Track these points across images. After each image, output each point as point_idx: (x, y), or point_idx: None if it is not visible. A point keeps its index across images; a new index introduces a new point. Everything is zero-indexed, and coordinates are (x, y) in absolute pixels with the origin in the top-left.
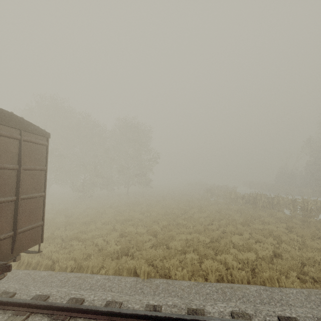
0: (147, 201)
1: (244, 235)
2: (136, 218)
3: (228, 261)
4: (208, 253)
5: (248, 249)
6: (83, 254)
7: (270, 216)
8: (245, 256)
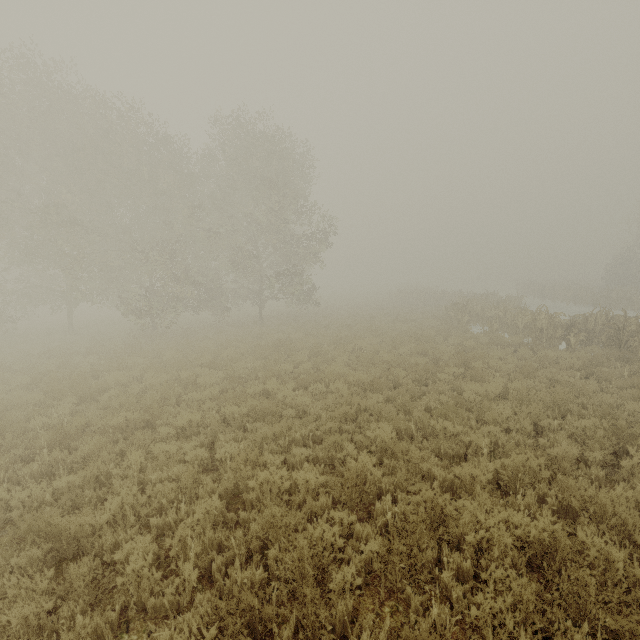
0: (310, 342)
1: None
2: (286, 405)
3: None
4: None
5: None
6: None
7: None
8: None
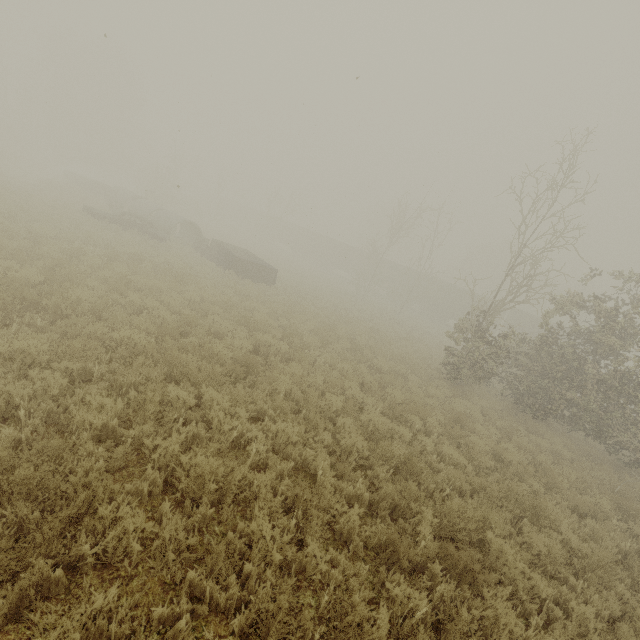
0: None
1: None
2: None
3: None
4: None
5: None
6: None
7: None
8: None
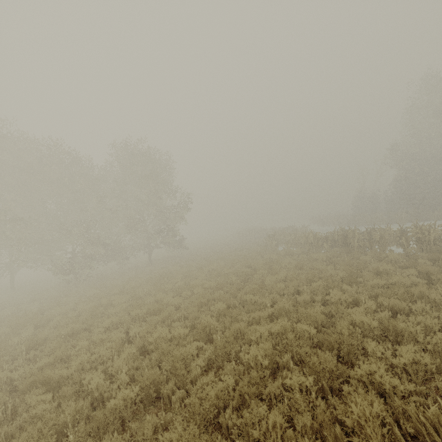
0: (182, 270)
1: (361, 302)
2: (168, 305)
3: (382, 380)
4: (332, 365)
5: (393, 334)
6: (50, 430)
7: (378, 260)
8: (410, 359)
